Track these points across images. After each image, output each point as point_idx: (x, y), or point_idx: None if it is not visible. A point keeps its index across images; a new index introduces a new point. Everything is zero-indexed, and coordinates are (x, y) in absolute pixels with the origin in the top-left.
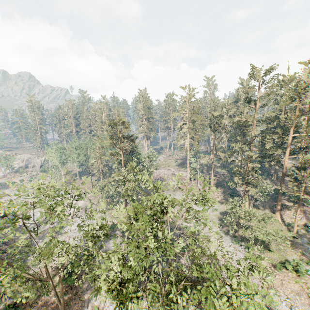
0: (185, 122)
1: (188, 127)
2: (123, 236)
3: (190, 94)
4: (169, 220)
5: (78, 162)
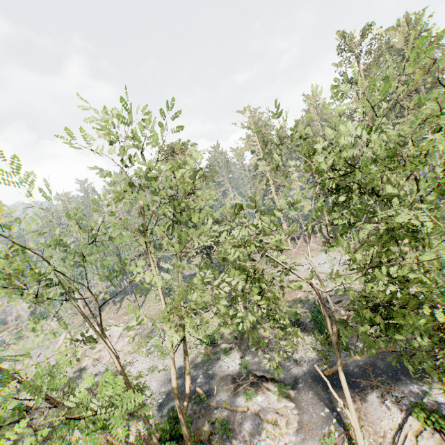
0: (259, 157)
1: (265, 163)
2: (239, 344)
3: (253, 117)
4: (298, 297)
5: (106, 267)
